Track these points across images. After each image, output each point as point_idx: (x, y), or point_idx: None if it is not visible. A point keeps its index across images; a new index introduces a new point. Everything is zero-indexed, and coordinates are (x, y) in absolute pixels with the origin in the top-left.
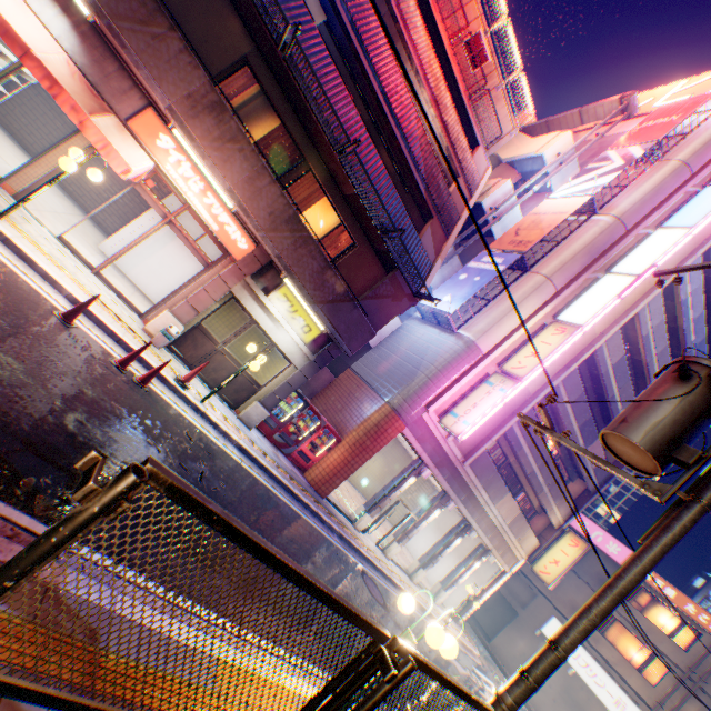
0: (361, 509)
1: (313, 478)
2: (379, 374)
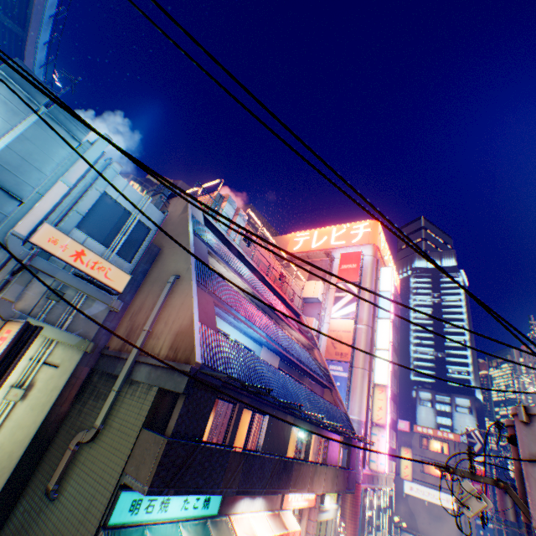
0: None
1: None
2: None
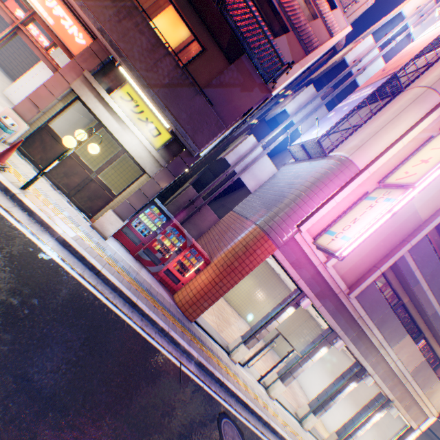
0: (238, 339)
1: (181, 299)
2: (253, 207)
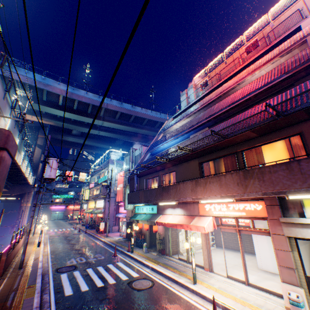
0: None
1: None
2: None
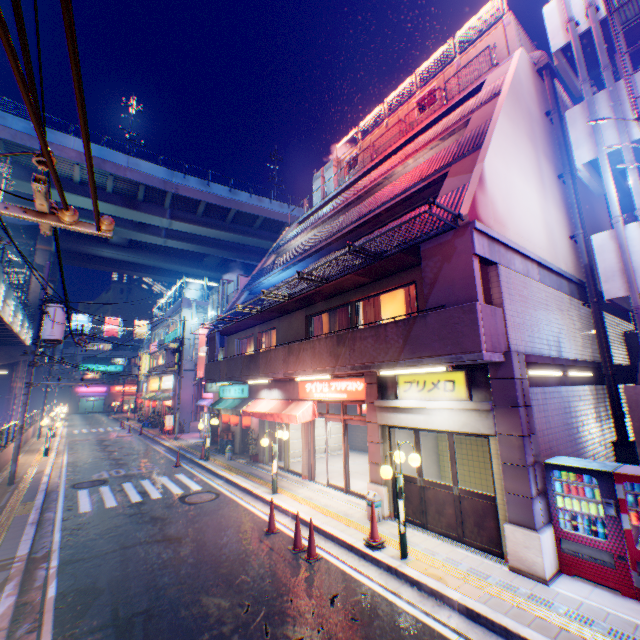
0: None
1: None
2: None
